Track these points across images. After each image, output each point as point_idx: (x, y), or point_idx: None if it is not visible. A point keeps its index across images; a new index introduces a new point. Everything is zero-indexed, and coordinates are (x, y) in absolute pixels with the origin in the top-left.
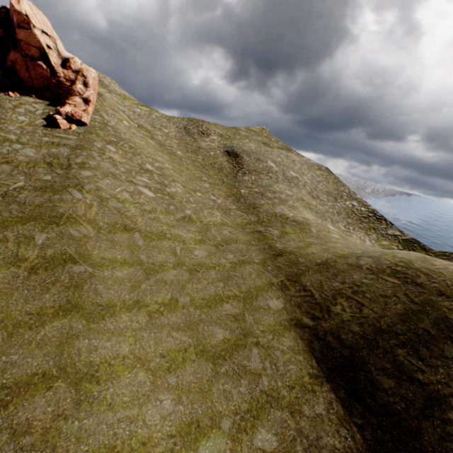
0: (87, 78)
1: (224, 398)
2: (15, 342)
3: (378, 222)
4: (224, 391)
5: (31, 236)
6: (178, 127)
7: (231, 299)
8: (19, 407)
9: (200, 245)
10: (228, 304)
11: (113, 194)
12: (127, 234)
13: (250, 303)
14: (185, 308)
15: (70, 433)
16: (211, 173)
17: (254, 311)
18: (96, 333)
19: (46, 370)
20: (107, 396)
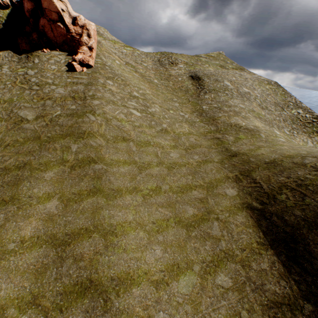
0: (89, 31)
1: (195, 252)
2: (69, 210)
3: None
4: (194, 247)
5: (69, 146)
6: (154, 61)
7: (198, 187)
8: (76, 246)
9: (174, 150)
10: (196, 191)
11: (114, 115)
12: (125, 143)
13: (211, 190)
14: (166, 193)
15: (104, 263)
16: (179, 94)
17: (214, 196)
18: (112, 207)
19: (87, 227)
20: (122, 244)
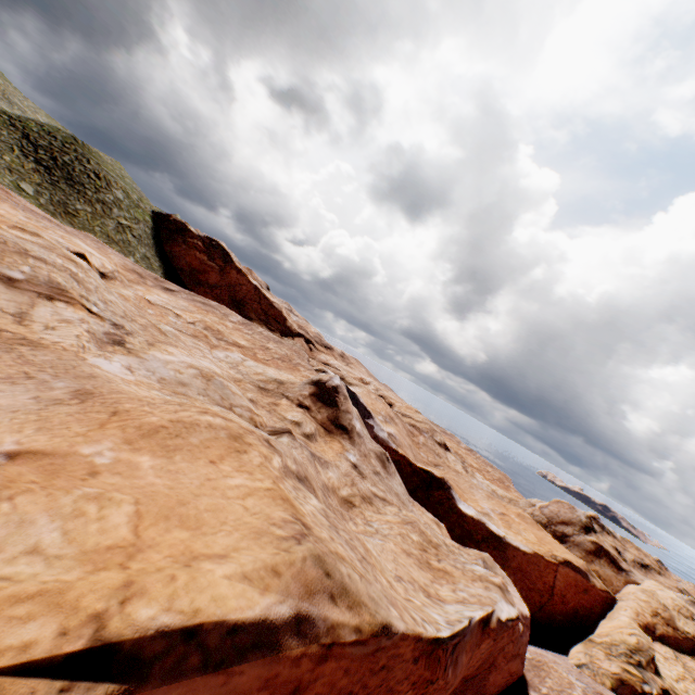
0: None
1: None
2: None
3: None
4: None
5: None
6: None
7: None
8: None
9: None
10: None
11: None
12: None
13: None
14: None
15: None
16: None
17: None
18: None
19: None
20: None
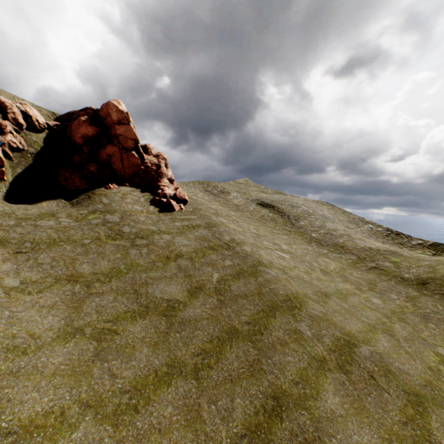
0: (166, 160)
1: None
2: None
3: (399, 237)
4: None
5: (295, 329)
6: (202, 191)
7: None
8: None
9: (365, 294)
10: None
11: (279, 263)
12: (331, 300)
13: None
14: None
15: None
16: (270, 225)
17: None
18: None
19: None
20: None
